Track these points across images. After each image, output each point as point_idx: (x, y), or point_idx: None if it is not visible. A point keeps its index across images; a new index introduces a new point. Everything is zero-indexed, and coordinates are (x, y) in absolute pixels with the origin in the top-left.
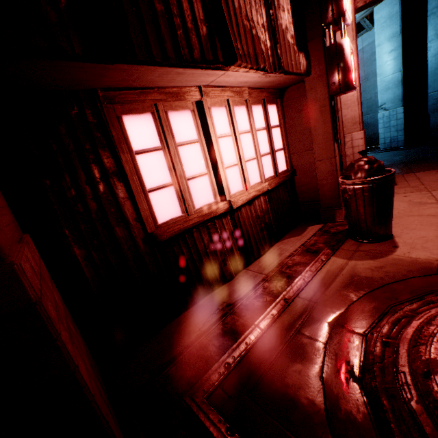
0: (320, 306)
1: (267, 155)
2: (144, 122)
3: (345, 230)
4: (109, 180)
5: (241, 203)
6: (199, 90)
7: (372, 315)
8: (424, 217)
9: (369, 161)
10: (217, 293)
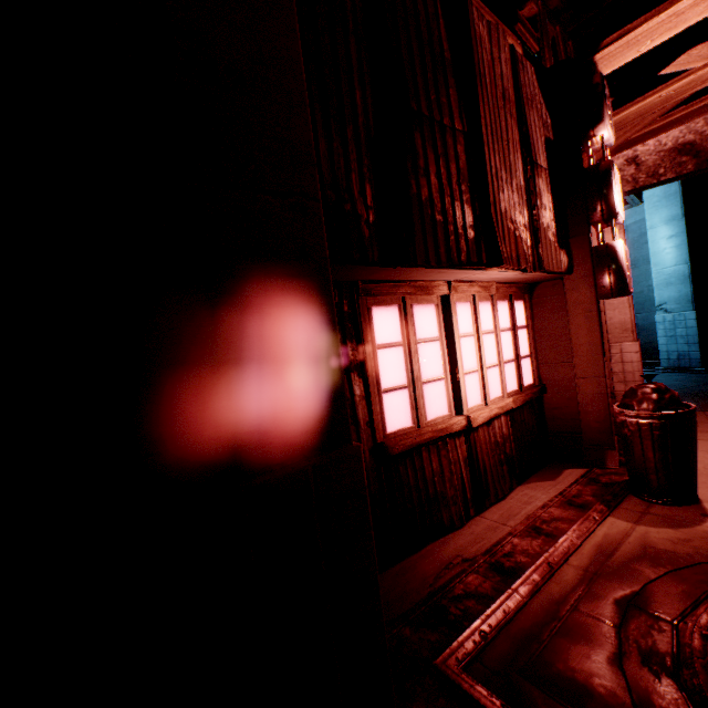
0: (602, 579)
1: (511, 362)
2: (390, 315)
3: (623, 481)
4: (350, 374)
5: (482, 421)
6: (447, 284)
7: (682, 600)
8: None
9: (658, 389)
10: (444, 543)
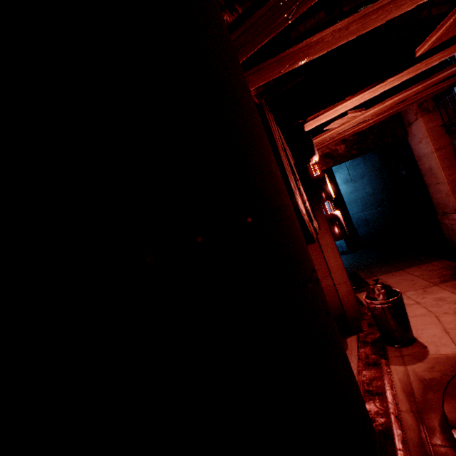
0: (424, 414)
1: None
2: None
3: (378, 338)
4: None
5: None
6: None
7: None
8: (420, 317)
9: (383, 286)
10: None
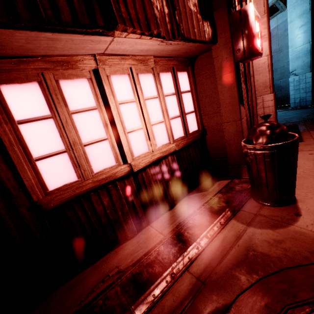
0: (207, 290)
1: (177, 117)
2: (29, 91)
3: (249, 188)
4: None
5: (144, 165)
6: (94, 58)
7: None
8: None
9: (271, 126)
10: (116, 253)
